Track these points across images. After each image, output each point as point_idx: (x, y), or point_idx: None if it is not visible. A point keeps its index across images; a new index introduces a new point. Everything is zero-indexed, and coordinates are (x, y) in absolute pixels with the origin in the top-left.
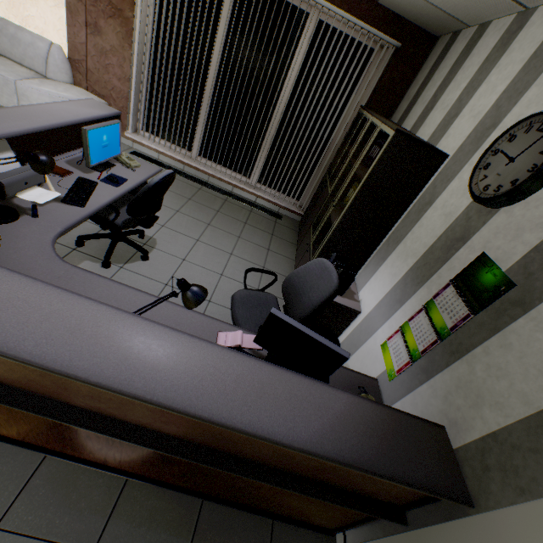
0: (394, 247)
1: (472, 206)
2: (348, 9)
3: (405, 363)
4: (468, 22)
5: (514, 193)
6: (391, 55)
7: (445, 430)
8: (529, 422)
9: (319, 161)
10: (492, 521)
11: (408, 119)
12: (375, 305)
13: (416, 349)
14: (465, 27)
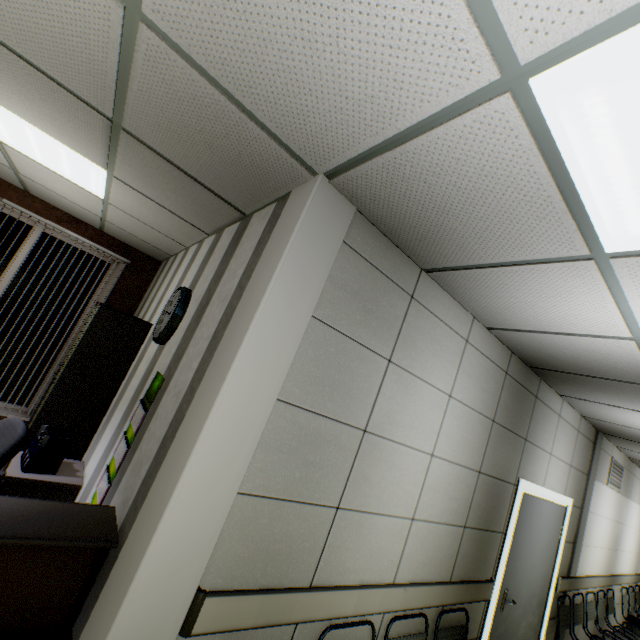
0: (118, 405)
1: (158, 348)
2: (76, 231)
3: (106, 490)
4: (169, 252)
5: (167, 329)
6: (125, 268)
7: (115, 508)
8: (158, 451)
9: (53, 354)
10: (129, 539)
11: (142, 311)
12: (96, 466)
13: (115, 470)
14: (170, 256)
